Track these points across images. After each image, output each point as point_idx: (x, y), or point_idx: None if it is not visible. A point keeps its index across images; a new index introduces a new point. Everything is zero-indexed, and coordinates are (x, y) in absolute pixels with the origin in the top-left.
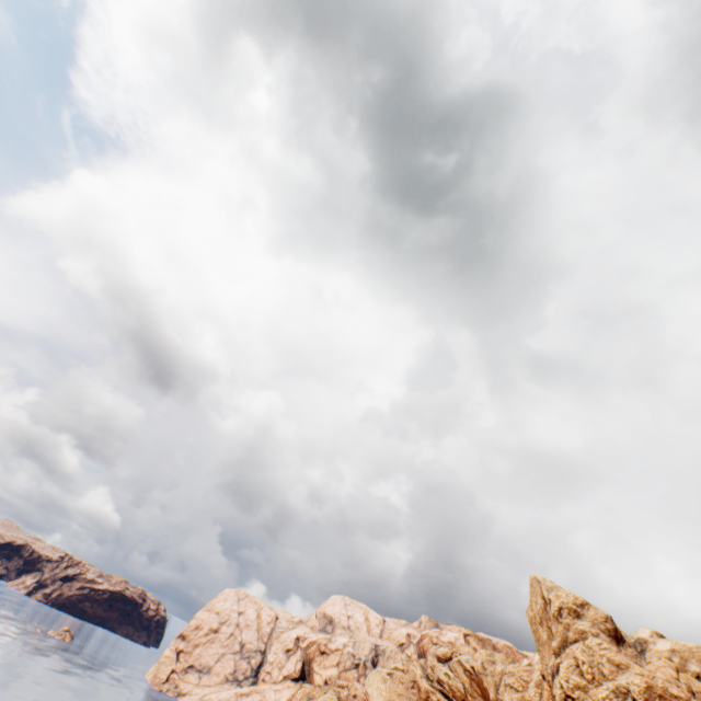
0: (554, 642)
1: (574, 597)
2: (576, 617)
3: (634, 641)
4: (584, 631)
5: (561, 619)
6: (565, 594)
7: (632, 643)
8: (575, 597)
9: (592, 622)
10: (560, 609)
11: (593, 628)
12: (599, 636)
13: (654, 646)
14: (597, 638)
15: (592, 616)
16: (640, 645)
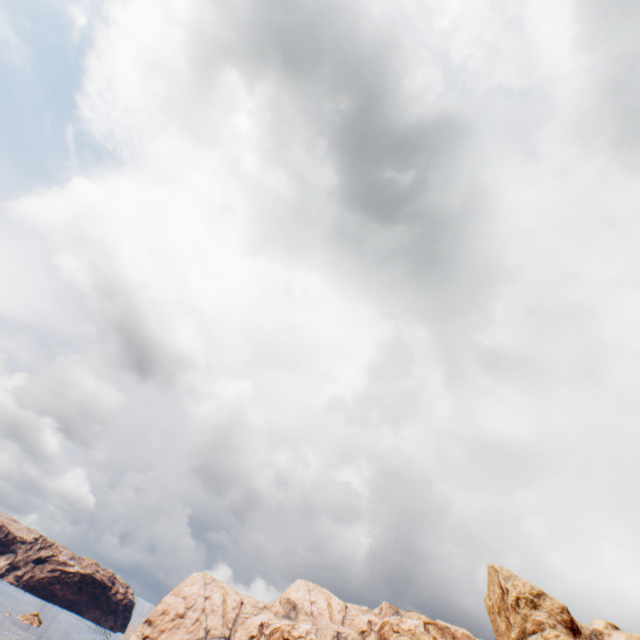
0: (513, 633)
1: (530, 587)
2: (533, 607)
3: (590, 632)
4: (541, 622)
5: (519, 609)
6: (522, 583)
7: (588, 635)
8: (531, 587)
9: (548, 613)
10: (517, 599)
11: (549, 619)
12: (556, 628)
13: (609, 638)
14: (554, 629)
15: (548, 606)
16: (595, 637)
